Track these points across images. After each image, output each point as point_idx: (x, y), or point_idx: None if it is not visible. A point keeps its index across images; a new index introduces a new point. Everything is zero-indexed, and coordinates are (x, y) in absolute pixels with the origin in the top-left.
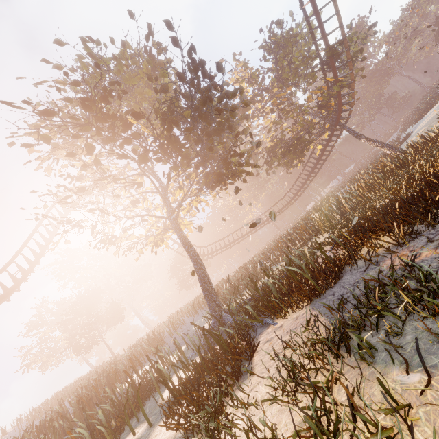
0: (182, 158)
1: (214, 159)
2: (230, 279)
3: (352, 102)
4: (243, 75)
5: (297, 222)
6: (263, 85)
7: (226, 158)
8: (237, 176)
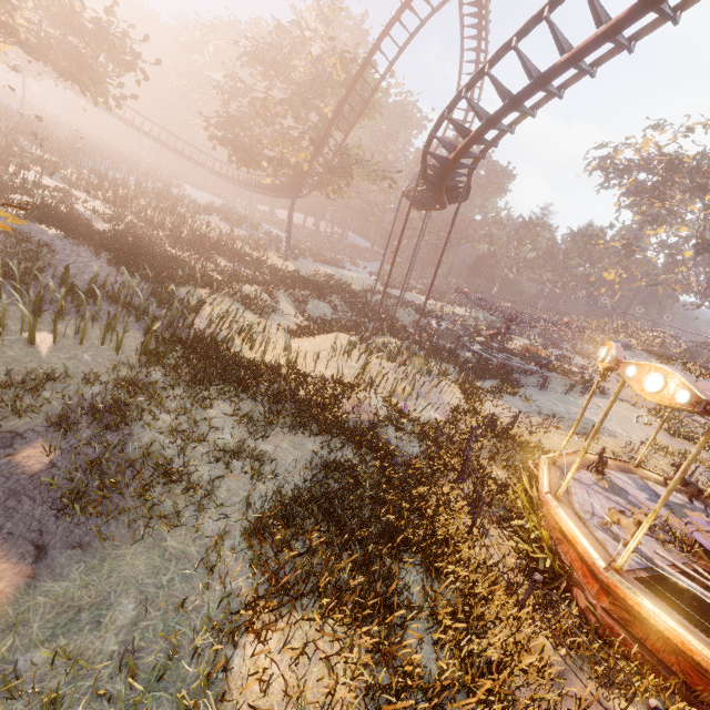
0: (2, 27)
1: (52, 60)
2: (47, 135)
3: (309, 193)
4: (320, 27)
5: (168, 192)
6: (289, 72)
7: (74, 73)
8: (95, 92)
